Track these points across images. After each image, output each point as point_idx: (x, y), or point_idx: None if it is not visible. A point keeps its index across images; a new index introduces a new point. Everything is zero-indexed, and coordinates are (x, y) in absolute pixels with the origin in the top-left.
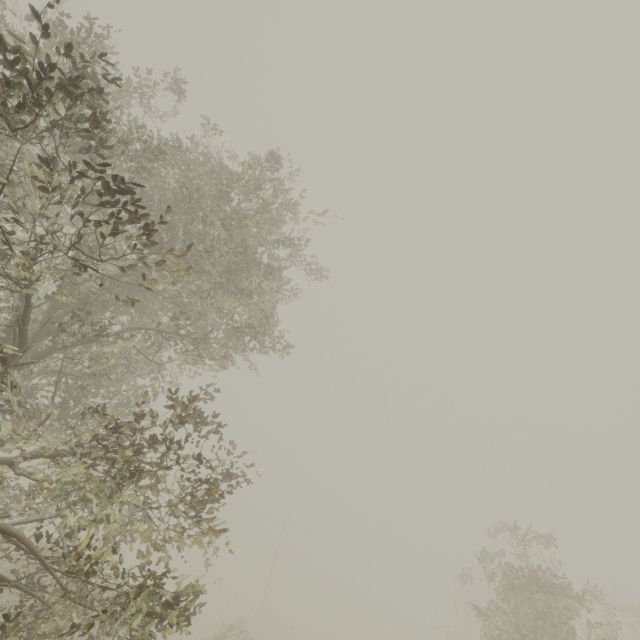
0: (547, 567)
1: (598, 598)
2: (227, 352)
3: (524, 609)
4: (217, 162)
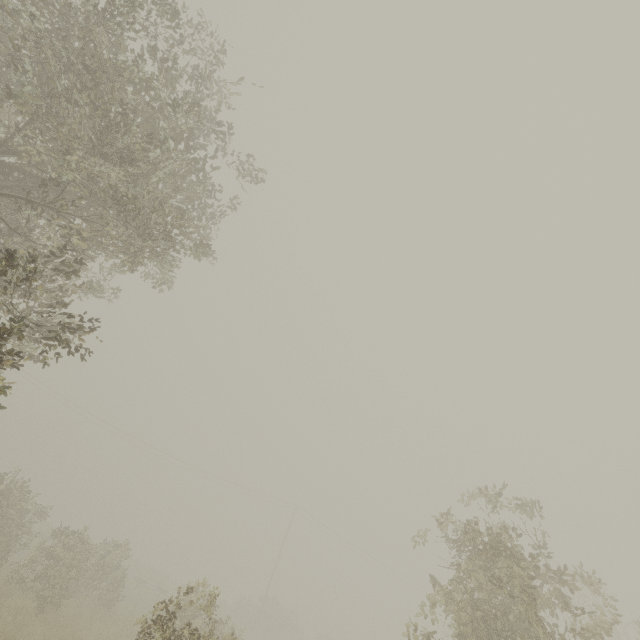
0: (514, 530)
1: (592, 582)
2: (134, 252)
3: (475, 575)
4: (93, 11)
